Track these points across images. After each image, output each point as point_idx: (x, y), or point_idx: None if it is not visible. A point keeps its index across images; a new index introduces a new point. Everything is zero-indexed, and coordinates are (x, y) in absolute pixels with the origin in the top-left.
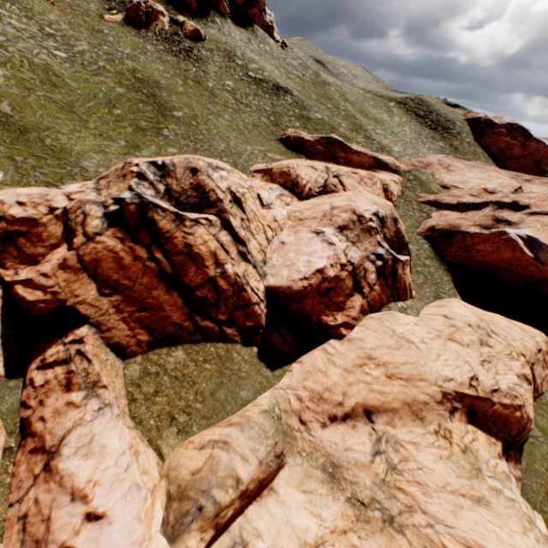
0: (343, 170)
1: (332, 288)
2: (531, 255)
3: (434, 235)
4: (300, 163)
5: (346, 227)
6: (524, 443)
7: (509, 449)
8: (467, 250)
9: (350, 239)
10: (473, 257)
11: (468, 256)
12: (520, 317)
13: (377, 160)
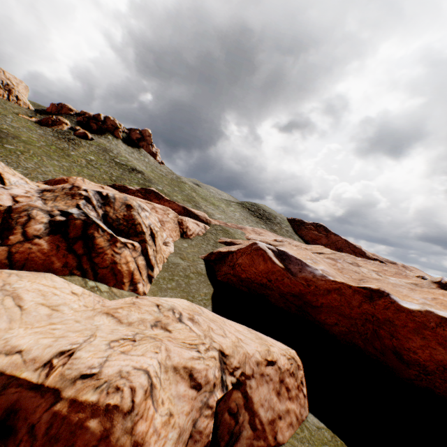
0: (138, 199)
1: None
2: (281, 265)
3: (213, 258)
4: (91, 182)
5: (52, 190)
6: None
7: None
8: (234, 267)
9: (45, 197)
10: (239, 273)
11: (235, 273)
12: (284, 340)
13: (186, 209)
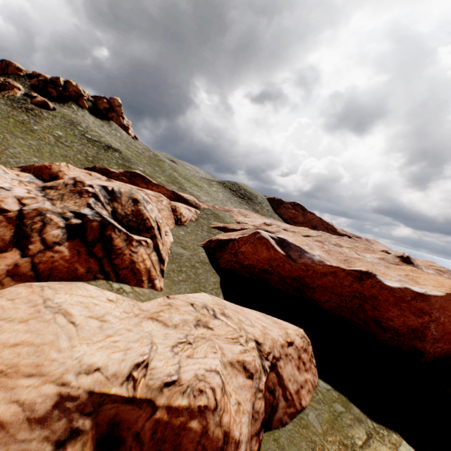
0: (129, 186)
1: None
2: (283, 252)
3: (213, 246)
4: (75, 168)
5: (53, 187)
6: None
7: None
8: (236, 254)
9: (50, 196)
10: (242, 260)
11: (238, 260)
12: (288, 319)
13: (176, 194)
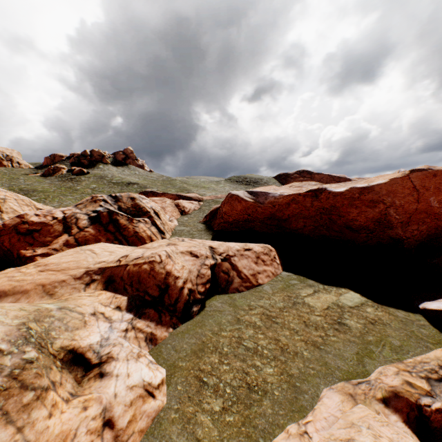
0: None
1: (38, 230)
2: (252, 200)
3: (208, 219)
4: None
5: (81, 203)
6: (198, 315)
7: (148, 307)
8: (222, 217)
9: (80, 208)
10: (227, 219)
11: (225, 220)
12: None
13: (180, 195)
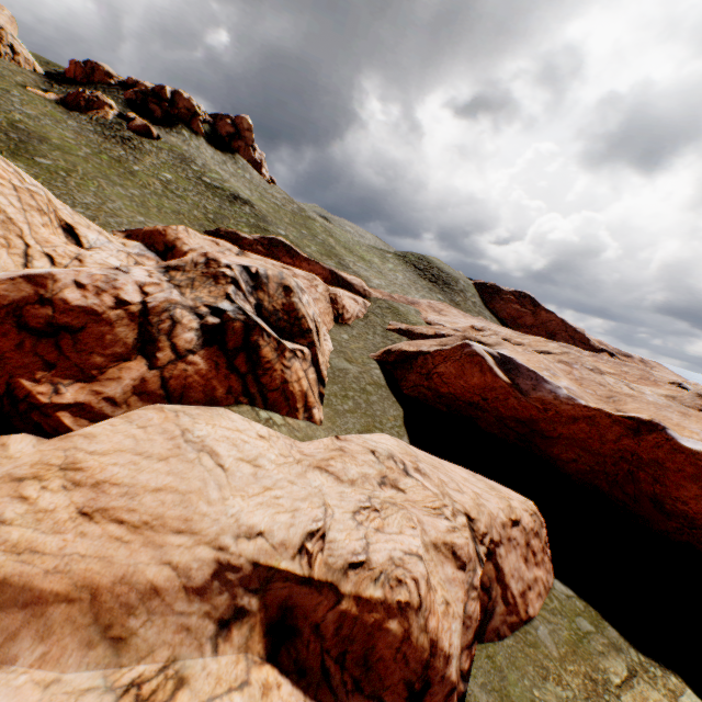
0: (269, 261)
1: (73, 329)
2: (507, 379)
3: (391, 360)
4: (196, 234)
5: (179, 267)
6: None
7: None
8: (428, 376)
9: (177, 281)
10: (438, 386)
11: (431, 385)
12: (507, 482)
13: (335, 274)
